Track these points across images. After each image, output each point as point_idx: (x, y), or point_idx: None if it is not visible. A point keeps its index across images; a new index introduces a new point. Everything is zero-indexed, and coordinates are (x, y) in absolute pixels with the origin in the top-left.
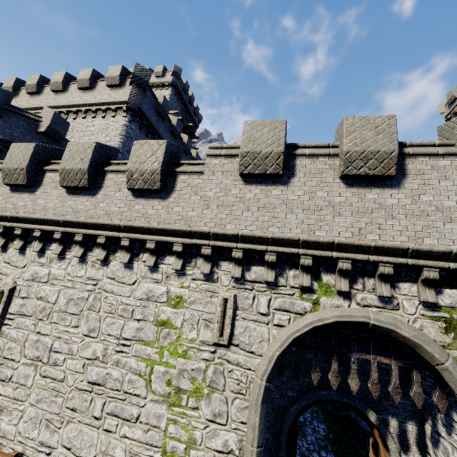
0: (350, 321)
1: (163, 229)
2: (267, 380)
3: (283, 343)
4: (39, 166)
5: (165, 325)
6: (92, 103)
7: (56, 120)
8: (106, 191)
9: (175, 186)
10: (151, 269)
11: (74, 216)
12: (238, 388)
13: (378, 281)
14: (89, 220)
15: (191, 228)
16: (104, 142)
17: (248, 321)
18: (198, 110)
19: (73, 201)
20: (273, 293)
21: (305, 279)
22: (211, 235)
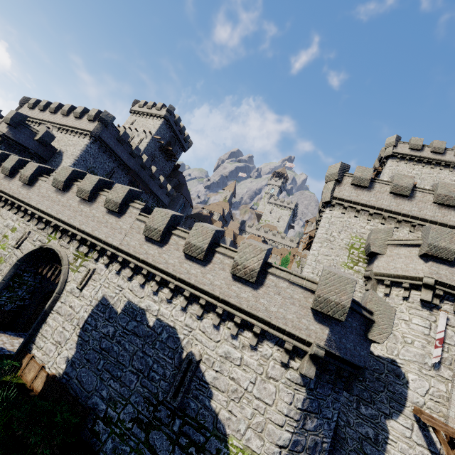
0: (51, 248)
1: (21, 200)
2: (18, 261)
3: (29, 250)
4: (1, 161)
5: (6, 237)
6: (76, 127)
7: (47, 134)
8: (15, 180)
9: (35, 184)
10: (14, 215)
11: (0, 187)
12: (12, 263)
13: (68, 237)
14: (3, 189)
15: (29, 202)
16: (72, 152)
17: (28, 242)
18: (188, 138)
19: (3, 180)
20: (41, 234)
21: (50, 231)
22: (33, 207)
